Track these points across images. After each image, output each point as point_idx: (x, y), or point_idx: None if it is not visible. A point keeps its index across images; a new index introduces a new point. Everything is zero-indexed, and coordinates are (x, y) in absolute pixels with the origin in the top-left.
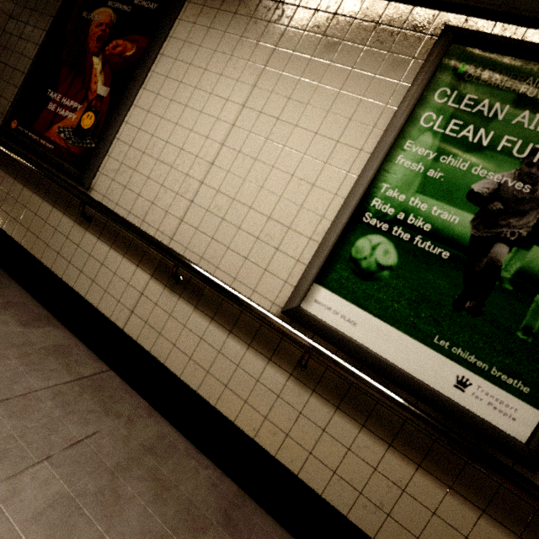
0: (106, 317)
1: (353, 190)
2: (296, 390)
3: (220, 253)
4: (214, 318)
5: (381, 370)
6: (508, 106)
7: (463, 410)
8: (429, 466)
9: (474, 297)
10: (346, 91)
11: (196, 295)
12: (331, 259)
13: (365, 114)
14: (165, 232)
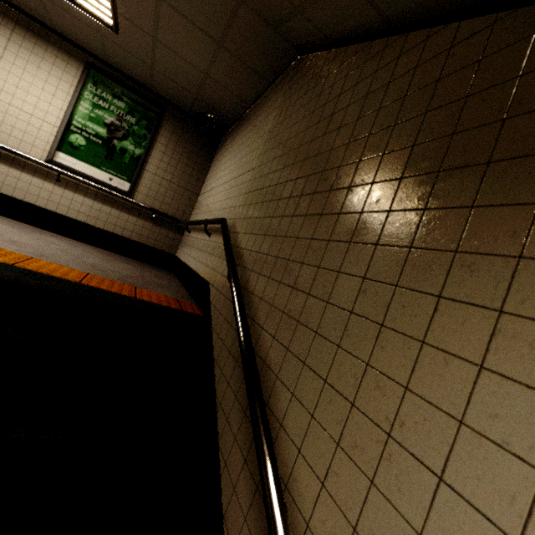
0: None
1: (64, 117)
2: (59, 189)
3: (6, 138)
4: (12, 166)
5: (87, 178)
6: (111, 97)
7: (111, 186)
8: (106, 203)
9: (110, 155)
10: (53, 75)
11: None
12: (61, 142)
13: (63, 87)
14: None
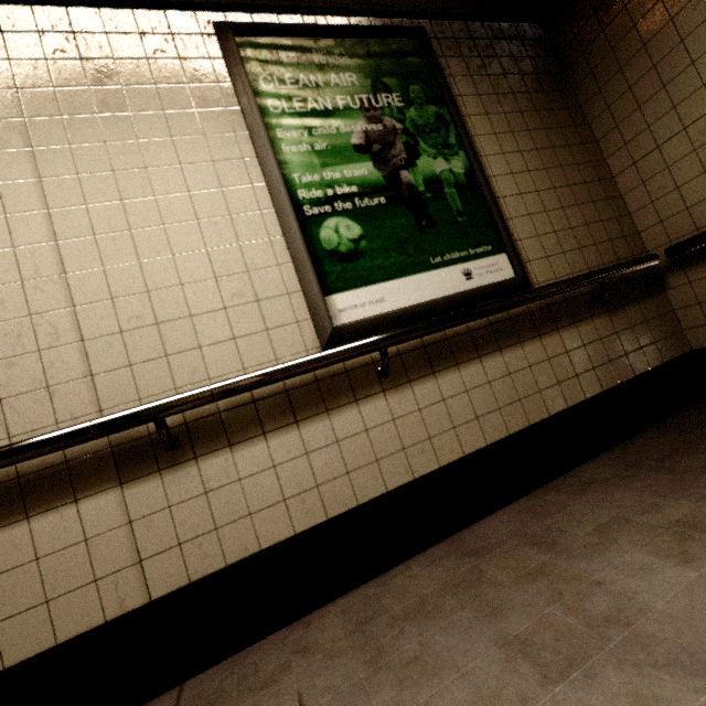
0: (97, 629)
1: (275, 195)
2: (399, 397)
3: (195, 361)
4: (265, 431)
5: (430, 312)
6: (318, 75)
7: (484, 287)
8: (502, 343)
9: (422, 216)
10: (171, 109)
11: (216, 433)
12: (316, 266)
13: (214, 125)
14: (76, 413)
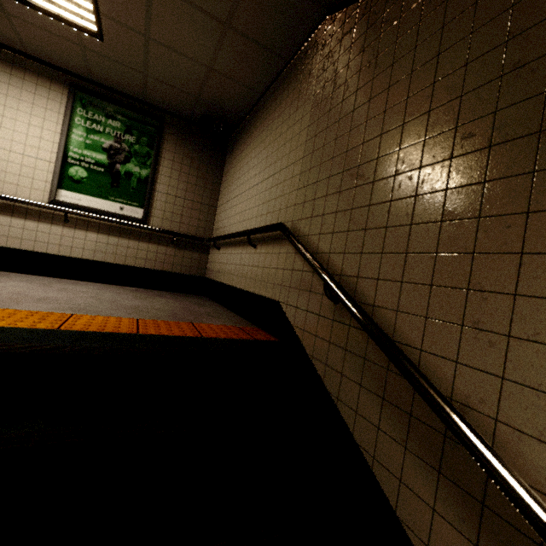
0: None
1: (59, 150)
2: (68, 231)
3: (0, 185)
4: (13, 216)
5: (96, 212)
6: (104, 117)
7: (124, 215)
8: (122, 236)
9: (116, 182)
10: (36, 105)
11: None
12: (61, 179)
13: (50, 117)
14: None
